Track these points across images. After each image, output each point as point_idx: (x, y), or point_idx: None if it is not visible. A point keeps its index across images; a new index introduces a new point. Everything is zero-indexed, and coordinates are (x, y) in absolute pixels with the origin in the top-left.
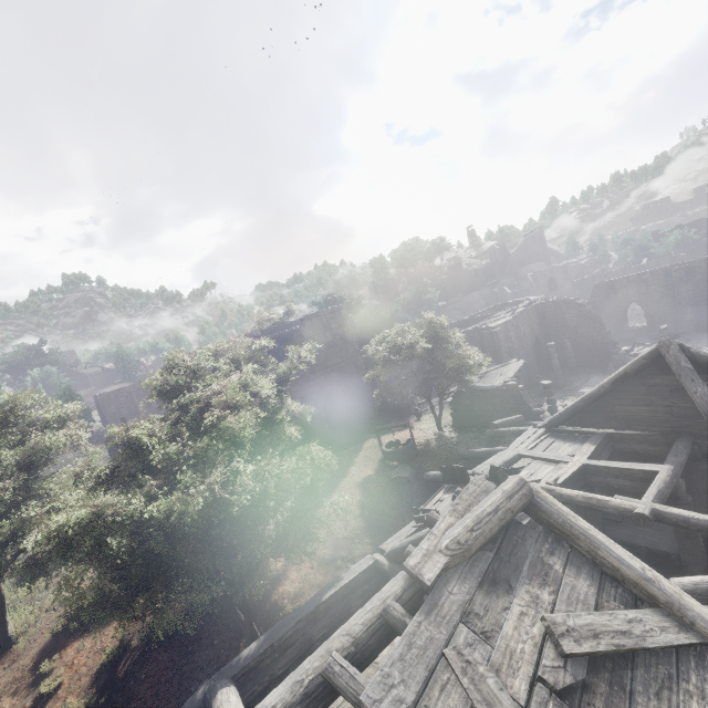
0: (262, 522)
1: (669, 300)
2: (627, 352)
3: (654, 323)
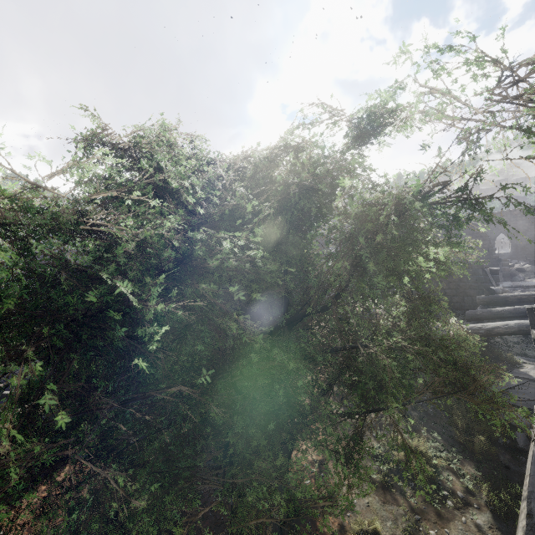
0: (354, 345)
1: (533, 233)
2: (509, 267)
3: (517, 251)
